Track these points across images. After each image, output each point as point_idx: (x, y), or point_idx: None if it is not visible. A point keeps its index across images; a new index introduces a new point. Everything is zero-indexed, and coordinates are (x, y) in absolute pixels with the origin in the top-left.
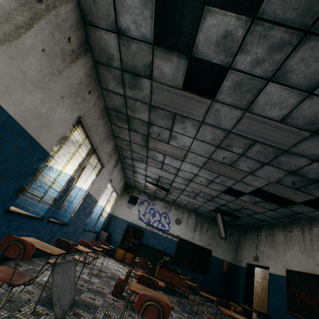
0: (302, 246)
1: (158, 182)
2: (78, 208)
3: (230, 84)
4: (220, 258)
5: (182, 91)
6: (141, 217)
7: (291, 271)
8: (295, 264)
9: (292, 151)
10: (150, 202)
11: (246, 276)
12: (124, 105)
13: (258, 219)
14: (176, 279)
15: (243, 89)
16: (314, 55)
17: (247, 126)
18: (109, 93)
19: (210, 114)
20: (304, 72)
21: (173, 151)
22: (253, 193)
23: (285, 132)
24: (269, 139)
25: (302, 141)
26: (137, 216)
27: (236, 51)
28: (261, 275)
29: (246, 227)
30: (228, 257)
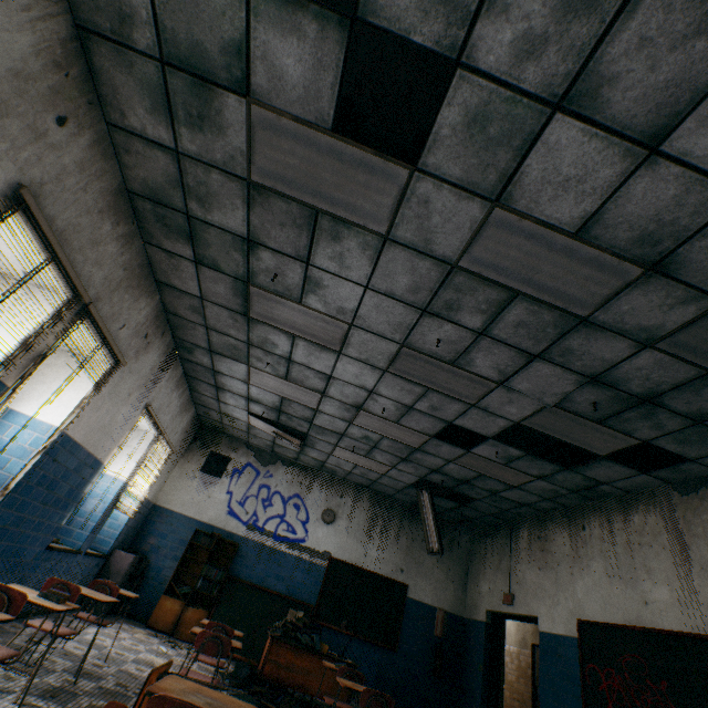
0: (611, 560)
1: (279, 414)
2: (21, 481)
3: (458, 117)
4: (427, 603)
5: (332, 140)
6: (236, 509)
7: (589, 625)
8: (597, 607)
9: (599, 320)
10: (260, 468)
11: (487, 644)
12: (177, 182)
13: (513, 501)
14: (316, 673)
15: (492, 136)
16: (671, 28)
17: (498, 250)
18: (133, 141)
19: (405, 213)
20: (643, 83)
21: (314, 326)
22: (504, 439)
23: (586, 266)
24: (548, 287)
25: (622, 291)
26: (224, 506)
27: (475, 6)
28: (517, 637)
29: (487, 523)
30: (445, 600)
